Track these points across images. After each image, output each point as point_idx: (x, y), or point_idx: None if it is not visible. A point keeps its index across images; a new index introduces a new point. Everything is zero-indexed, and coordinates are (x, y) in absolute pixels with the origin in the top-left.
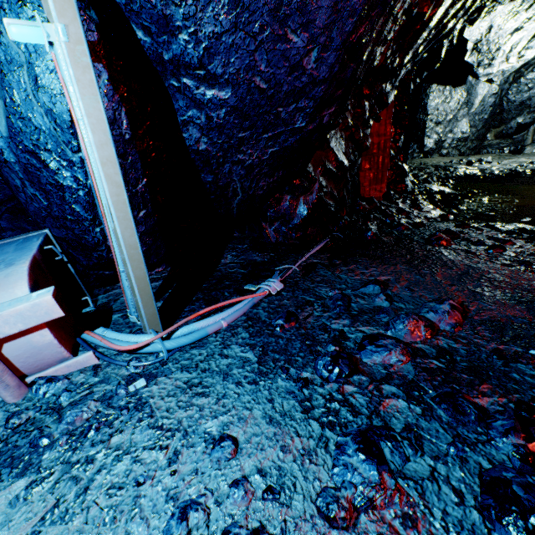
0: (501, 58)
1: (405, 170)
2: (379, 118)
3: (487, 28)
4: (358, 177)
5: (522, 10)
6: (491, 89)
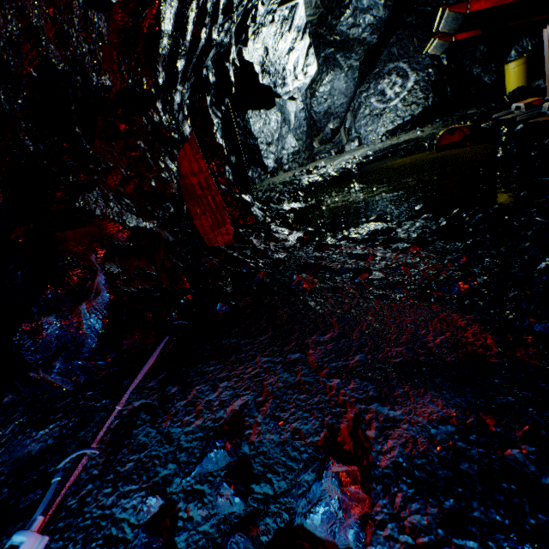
0: (291, 76)
1: (246, 200)
2: (174, 156)
3: (264, 50)
4: (193, 228)
5: (285, 31)
6: (298, 106)
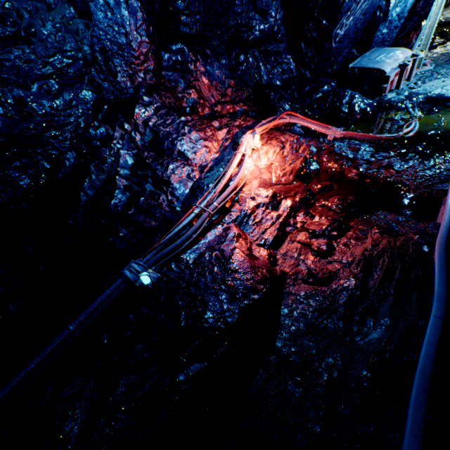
0: None
1: None
2: None
3: None
4: None
5: None
6: None
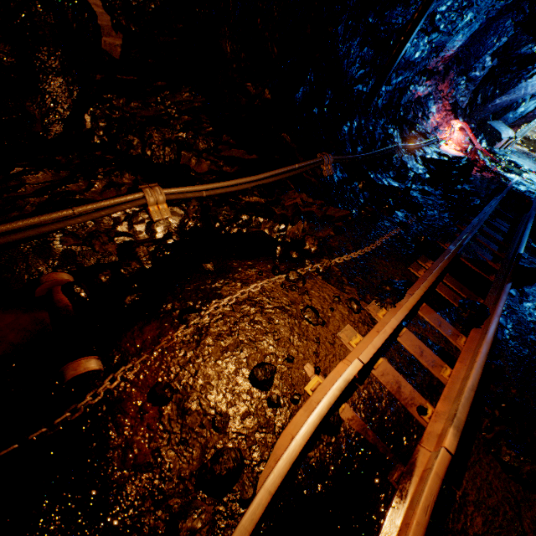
0: None
1: None
2: None
3: None
4: None
5: None
6: None
